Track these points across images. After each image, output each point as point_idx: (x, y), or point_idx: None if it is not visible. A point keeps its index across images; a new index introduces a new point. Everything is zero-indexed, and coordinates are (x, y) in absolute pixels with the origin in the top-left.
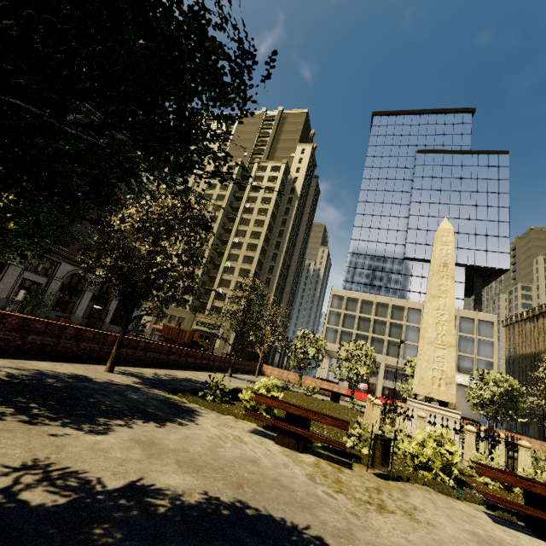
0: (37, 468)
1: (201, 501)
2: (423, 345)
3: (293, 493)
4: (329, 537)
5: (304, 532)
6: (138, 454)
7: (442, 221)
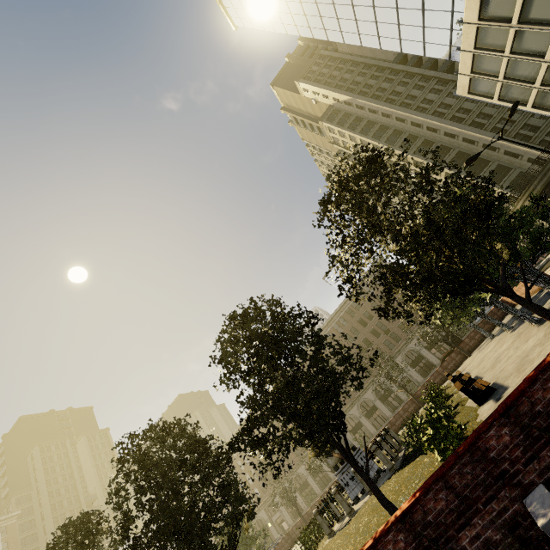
0: None
1: None
2: None
3: None
4: None
5: None
6: None
7: None
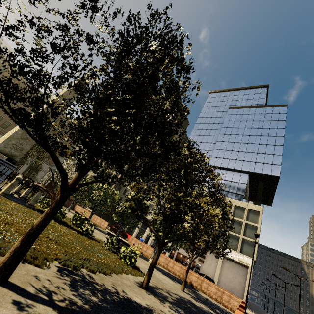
0: None
1: None
2: None
3: None
4: None
5: None
6: None
7: (236, 144)
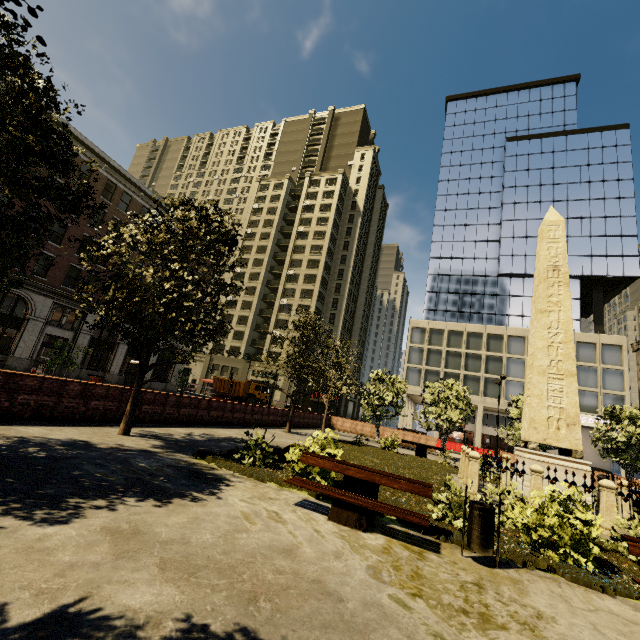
0: None
1: (173, 636)
2: (532, 376)
3: (341, 604)
4: None
5: None
6: (102, 553)
7: None
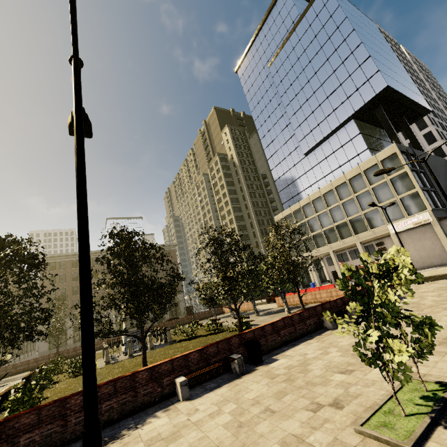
0: None
1: None
2: None
3: None
4: None
5: None
6: None
7: (311, 101)
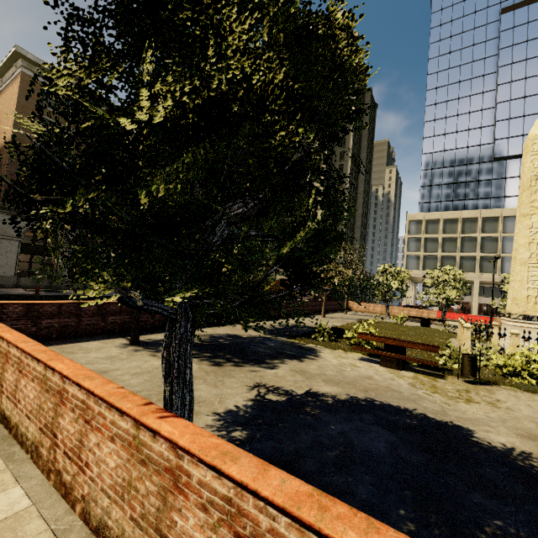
0: (261, 386)
1: (348, 398)
2: (515, 266)
3: (402, 394)
4: (430, 413)
5: (413, 411)
6: (300, 377)
7: None
